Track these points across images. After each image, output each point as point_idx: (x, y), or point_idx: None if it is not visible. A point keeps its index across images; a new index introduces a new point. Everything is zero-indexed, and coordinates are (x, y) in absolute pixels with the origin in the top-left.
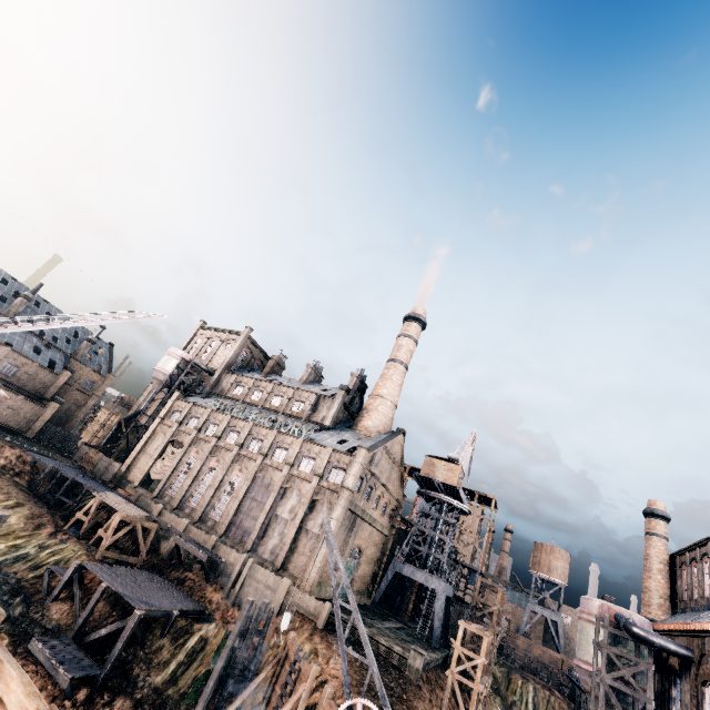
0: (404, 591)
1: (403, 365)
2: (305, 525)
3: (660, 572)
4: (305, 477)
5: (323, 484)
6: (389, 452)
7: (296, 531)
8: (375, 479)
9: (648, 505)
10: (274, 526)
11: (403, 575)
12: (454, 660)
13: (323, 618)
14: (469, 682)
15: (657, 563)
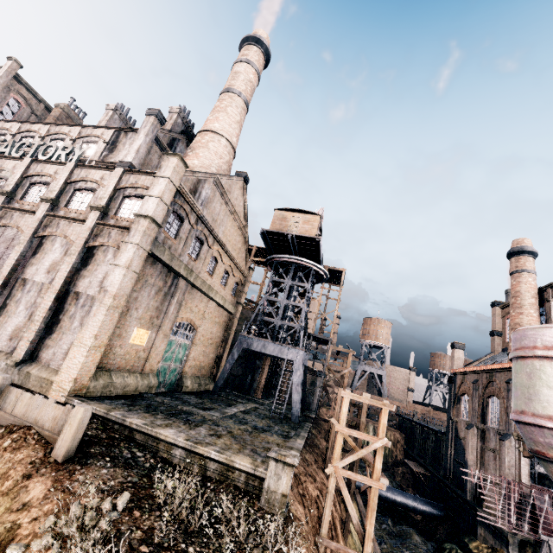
0: (255, 370)
1: (241, 97)
2: (74, 286)
3: (533, 307)
4: (77, 217)
5: (107, 222)
6: (226, 195)
7: (57, 298)
8: (206, 229)
9: (515, 245)
10: (18, 296)
11: (253, 353)
12: (337, 450)
13: (65, 441)
14: (365, 479)
15: (529, 298)
